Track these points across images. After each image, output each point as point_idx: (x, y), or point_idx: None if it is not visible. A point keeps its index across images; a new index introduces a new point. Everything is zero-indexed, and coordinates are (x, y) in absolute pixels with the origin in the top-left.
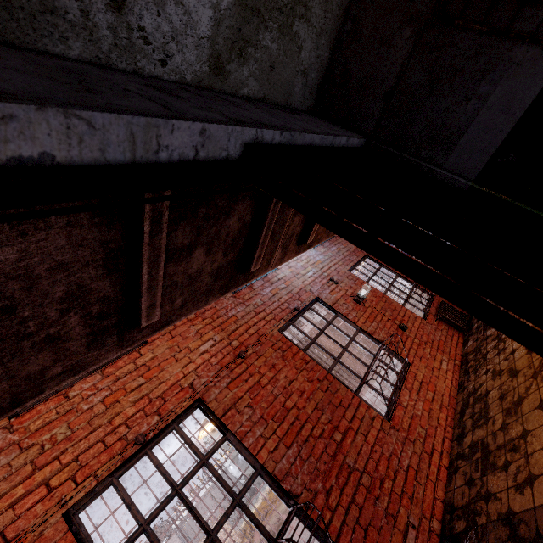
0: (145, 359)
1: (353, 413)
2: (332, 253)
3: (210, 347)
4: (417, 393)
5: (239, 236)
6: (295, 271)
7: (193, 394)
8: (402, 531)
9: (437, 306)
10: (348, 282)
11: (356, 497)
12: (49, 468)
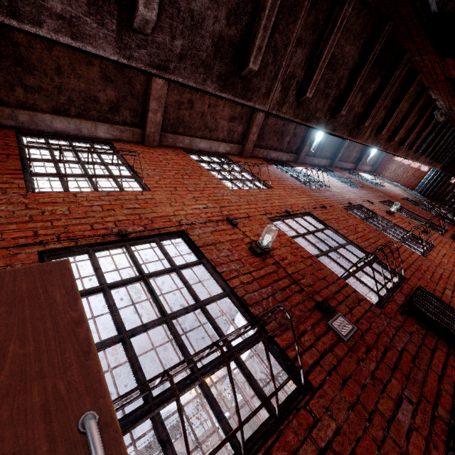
0: (276, 193)
1: (399, 246)
2: (364, 192)
3: (306, 200)
4: (442, 256)
5: (369, 99)
6: (342, 191)
7: (305, 210)
8: (442, 288)
9: (451, 234)
10: (379, 206)
11: (409, 269)
12: (254, 206)
